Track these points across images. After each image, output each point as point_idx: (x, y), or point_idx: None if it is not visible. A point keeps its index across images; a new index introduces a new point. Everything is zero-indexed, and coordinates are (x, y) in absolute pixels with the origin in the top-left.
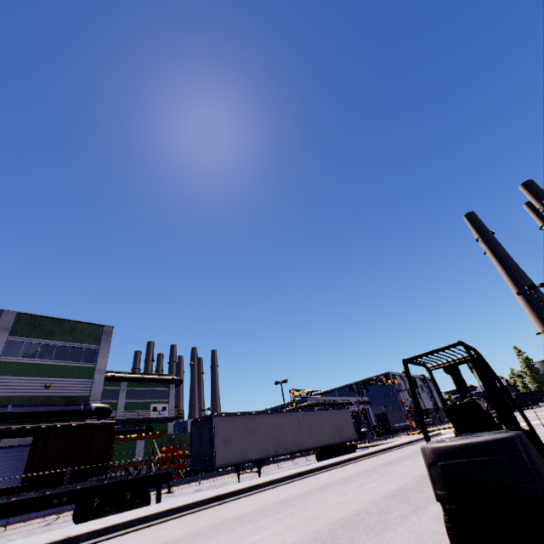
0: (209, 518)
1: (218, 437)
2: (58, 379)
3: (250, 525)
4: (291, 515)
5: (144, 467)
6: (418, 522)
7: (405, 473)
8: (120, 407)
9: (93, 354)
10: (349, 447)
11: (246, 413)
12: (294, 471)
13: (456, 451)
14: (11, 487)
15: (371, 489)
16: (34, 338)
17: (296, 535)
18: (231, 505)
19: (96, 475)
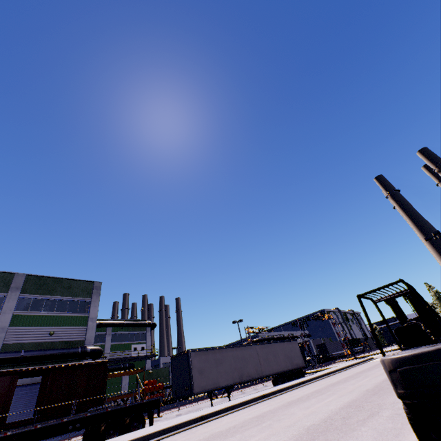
0: (200, 433)
1: (194, 368)
2: (59, 327)
3: (238, 435)
4: (269, 426)
5: (129, 399)
6: (376, 422)
7: (352, 389)
8: (107, 349)
9: (87, 305)
10: (299, 373)
11: (215, 348)
12: (258, 394)
13: (409, 360)
14: (27, 419)
15: (329, 402)
16: (40, 295)
17: (280, 439)
18: (214, 423)
19: (94, 406)
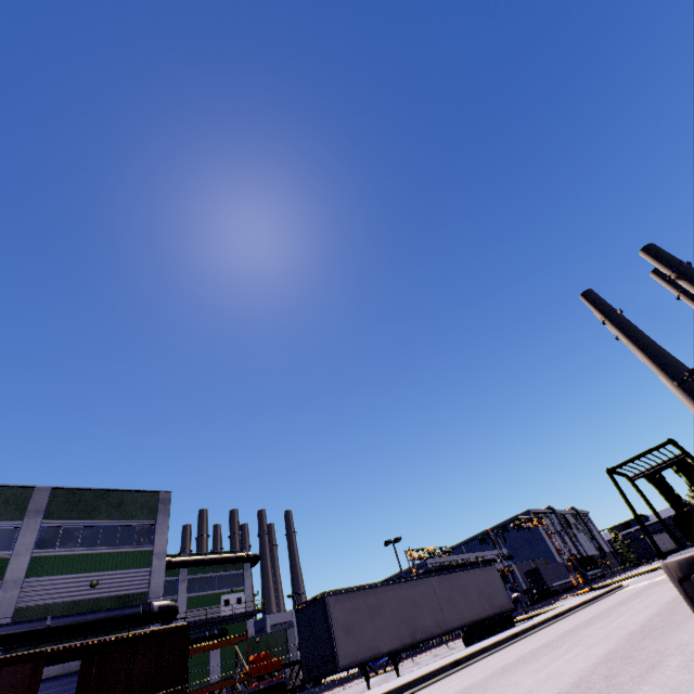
0: None
1: (336, 624)
2: (106, 573)
3: None
4: None
5: (224, 692)
6: (663, 676)
7: (605, 635)
8: (180, 606)
9: (149, 532)
10: (506, 620)
11: (367, 586)
12: (447, 660)
13: None
14: None
15: (573, 659)
16: (74, 520)
17: None
18: None
19: None
